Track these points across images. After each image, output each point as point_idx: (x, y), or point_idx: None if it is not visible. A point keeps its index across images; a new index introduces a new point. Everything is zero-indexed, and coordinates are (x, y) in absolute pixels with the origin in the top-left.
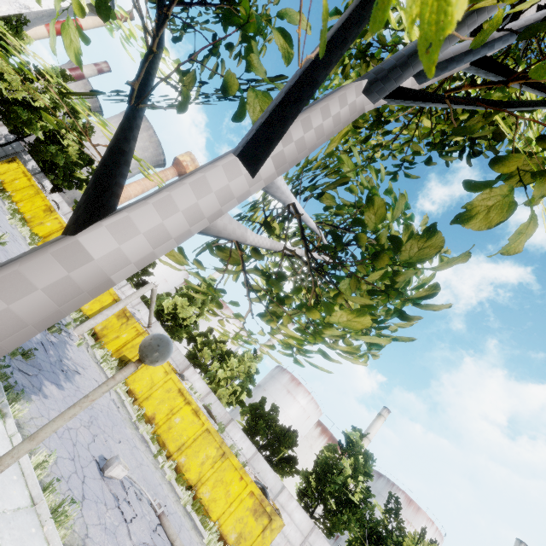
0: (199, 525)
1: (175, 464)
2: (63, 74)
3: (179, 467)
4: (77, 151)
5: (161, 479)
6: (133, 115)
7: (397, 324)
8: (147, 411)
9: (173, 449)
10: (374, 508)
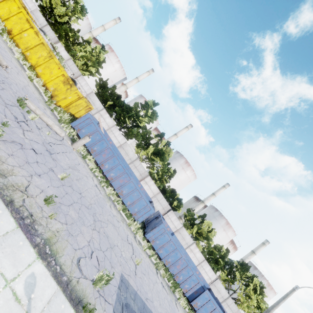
0: (26, 70)
1: (20, 51)
2: None
3: (26, 57)
4: None
5: (0, 39)
6: None
7: None
8: (7, 26)
9: (23, 48)
10: (170, 162)
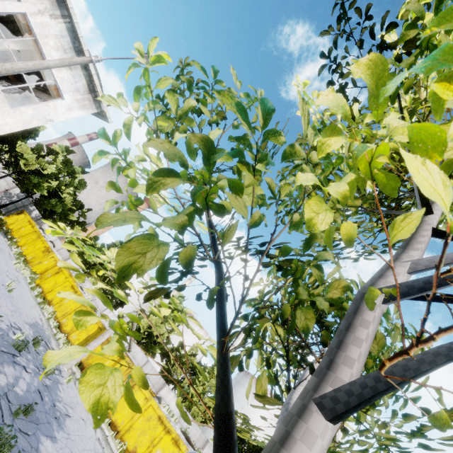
0: None
1: None
2: (67, 150)
3: None
4: (71, 200)
5: None
6: (226, 364)
7: (402, 421)
8: (128, 445)
9: None
10: None
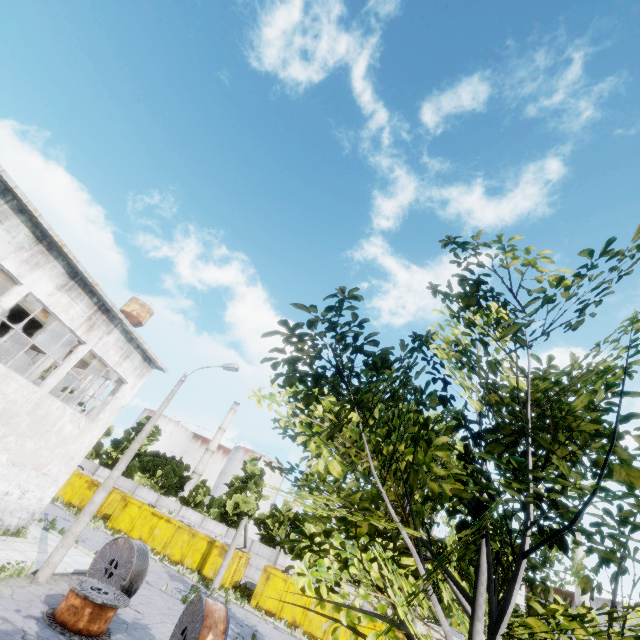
0: None
1: None
2: None
3: None
4: None
5: None
6: None
7: None
8: (287, 619)
9: (321, 635)
10: None
